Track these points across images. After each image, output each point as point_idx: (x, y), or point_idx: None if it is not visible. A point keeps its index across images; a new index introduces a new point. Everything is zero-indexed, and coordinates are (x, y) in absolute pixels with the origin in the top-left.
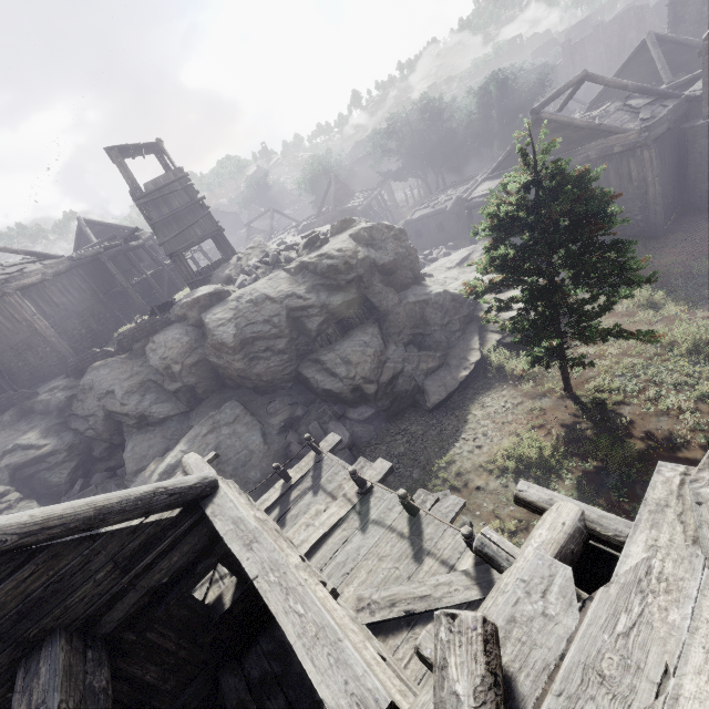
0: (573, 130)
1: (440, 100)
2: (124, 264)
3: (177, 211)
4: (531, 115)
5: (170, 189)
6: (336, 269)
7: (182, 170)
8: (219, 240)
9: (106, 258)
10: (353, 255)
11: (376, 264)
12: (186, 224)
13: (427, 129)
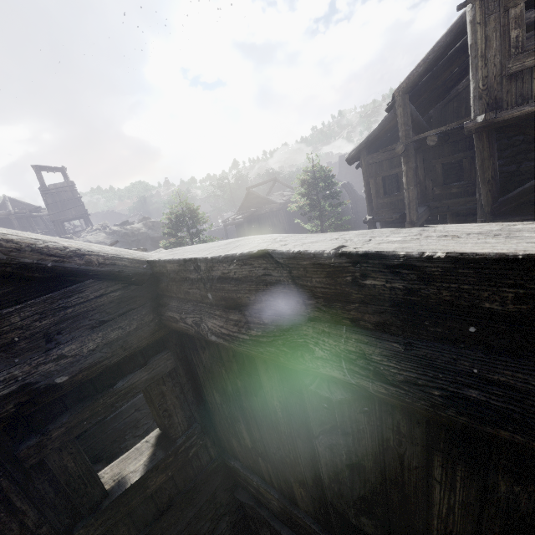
0: (261, 199)
1: (246, 176)
2: (26, 224)
3: (64, 200)
4: (246, 190)
5: (62, 190)
6: (128, 235)
7: (72, 182)
8: (85, 219)
9: (14, 218)
10: (137, 230)
11: (149, 236)
12: (67, 207)
13: (238, 188)
